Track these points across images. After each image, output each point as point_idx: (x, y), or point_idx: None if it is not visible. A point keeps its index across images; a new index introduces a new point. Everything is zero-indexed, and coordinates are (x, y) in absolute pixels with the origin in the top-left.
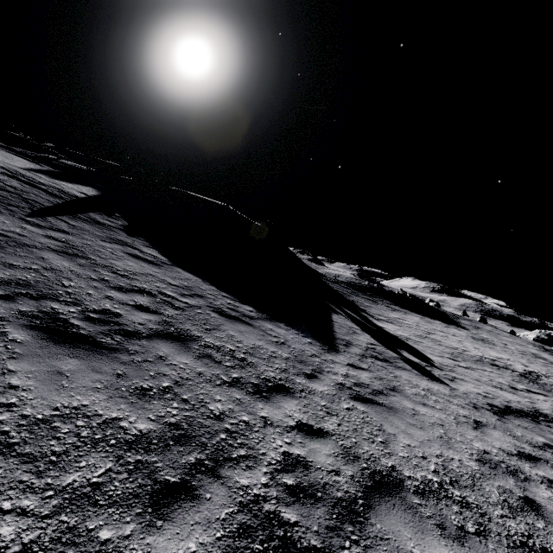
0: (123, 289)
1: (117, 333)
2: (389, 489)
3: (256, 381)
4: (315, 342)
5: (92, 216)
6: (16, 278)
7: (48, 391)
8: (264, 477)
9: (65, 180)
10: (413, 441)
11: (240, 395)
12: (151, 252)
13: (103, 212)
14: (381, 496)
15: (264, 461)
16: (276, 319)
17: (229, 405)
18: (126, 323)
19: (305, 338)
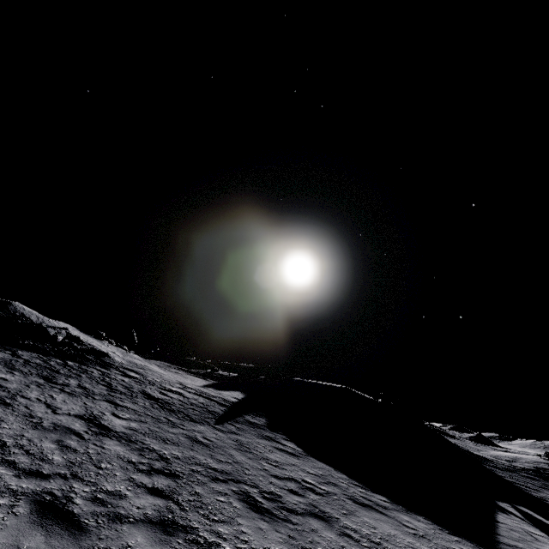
0: (278, 476)
1: (282, 508)
2: None
3: None
4: (465, 541)
5: (246, 417)
6: (224, 469)
7: (259, 538)
8: None
9: (223, 389)
10: None
11: None
12: (289, 444)
13: (251, 413)
14: None
15: None
16: (414, 511)
17: None
18: (286, 502)
19: (451, 535)
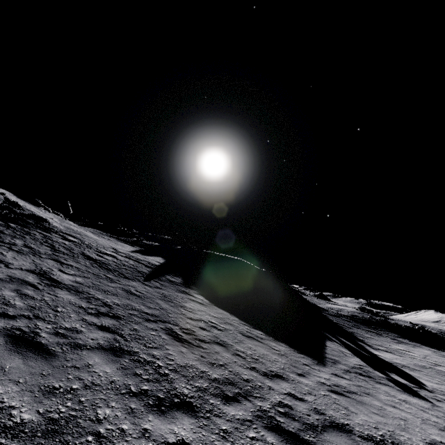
0: (192, 318)
1: (196, 339)
2: (340, 430)
3: (264, 370)
4: (307, 357)
5: (167, 277)
6: (154, 313)
7: (181, 357)
8: (269, 405)
9: (148, 254)
10: (370, 420)
11: (256, 374)
12: (199, 297)
13: (170, 274)
14: (334, 430)
15: (269, 401)
16: (279, 340)
17: (251, 377)
18: (198, 335)
19: (299, 354)
